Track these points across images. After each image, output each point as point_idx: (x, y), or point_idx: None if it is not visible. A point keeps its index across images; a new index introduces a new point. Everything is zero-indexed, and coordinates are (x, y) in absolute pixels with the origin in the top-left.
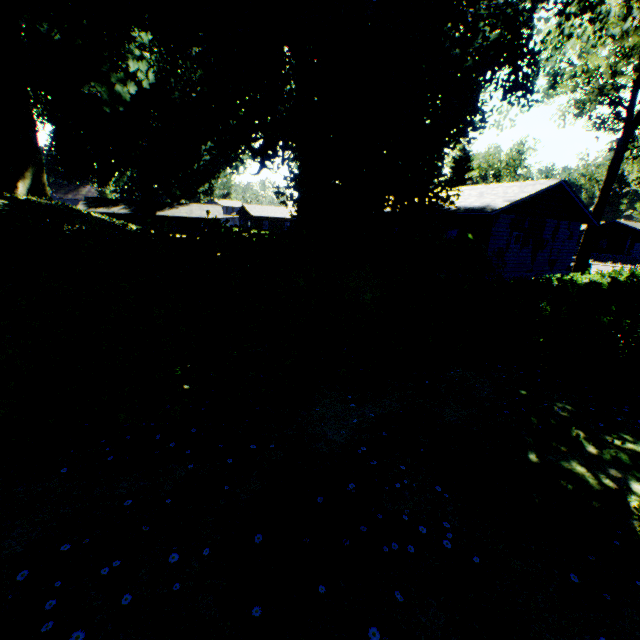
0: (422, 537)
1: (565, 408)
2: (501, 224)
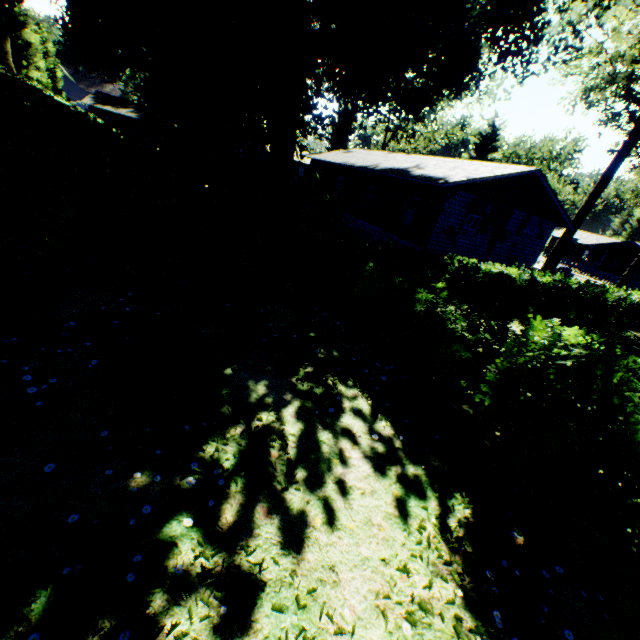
0: (22, 383)
1: (331, 353)
2: (457, 201)
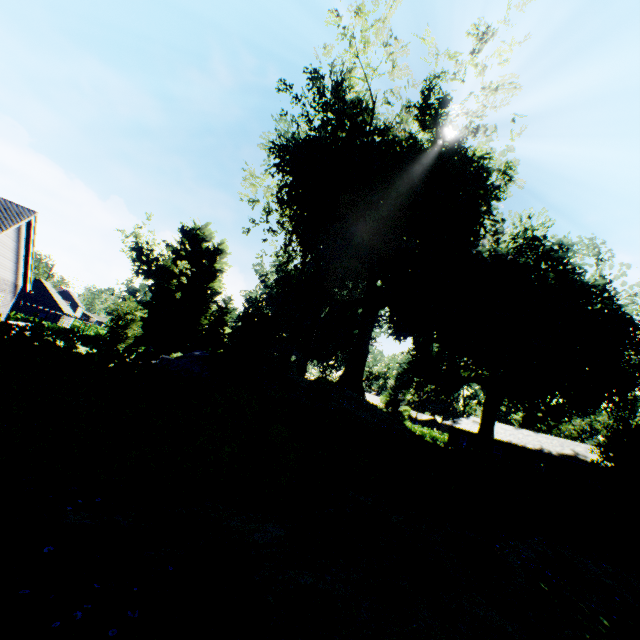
0: None
1: None
2: None
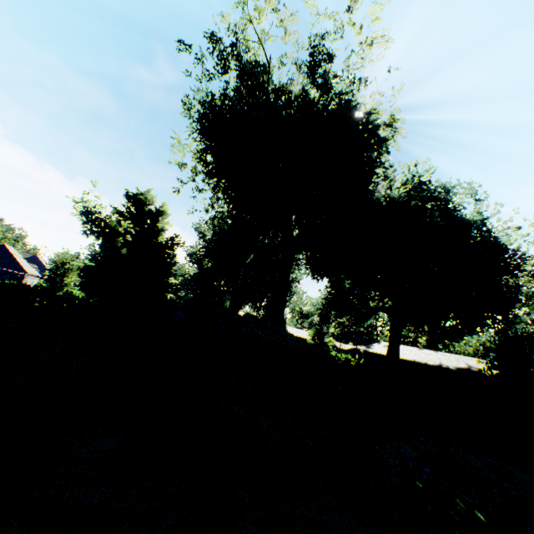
0: None
1: None
2: None
